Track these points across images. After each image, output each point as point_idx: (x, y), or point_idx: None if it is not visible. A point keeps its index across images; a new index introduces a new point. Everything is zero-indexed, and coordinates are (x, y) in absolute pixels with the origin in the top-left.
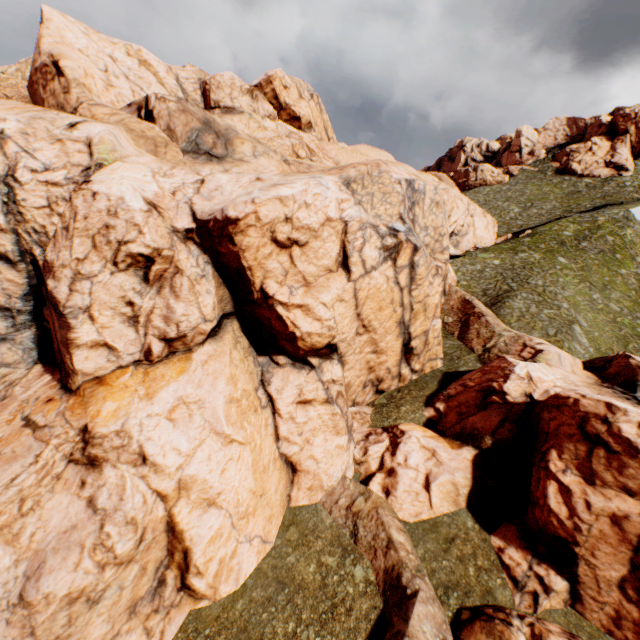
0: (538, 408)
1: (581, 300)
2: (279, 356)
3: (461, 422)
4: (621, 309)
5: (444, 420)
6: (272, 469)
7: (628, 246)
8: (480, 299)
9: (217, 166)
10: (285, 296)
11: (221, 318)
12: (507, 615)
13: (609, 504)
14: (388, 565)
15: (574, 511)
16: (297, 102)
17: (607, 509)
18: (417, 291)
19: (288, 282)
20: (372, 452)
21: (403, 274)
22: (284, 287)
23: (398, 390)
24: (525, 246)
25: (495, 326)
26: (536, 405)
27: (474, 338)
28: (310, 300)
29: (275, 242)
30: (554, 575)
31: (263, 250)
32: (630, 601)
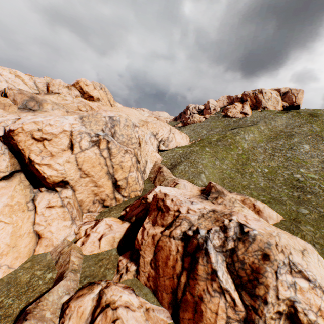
0: None
1: (209, 164)
2: (42, 188)
3: (131, 213)
4: (227, 167)
5: (127, 214)
6: (26, 236)
7: (236, 143)
8: (168, 166)
9: (31, 113)
10: (39, 160)
11: (13, 172)
12: (101, 281)
13: (153, 231)
14: (63, 270)
15: (143, 237)
16: (92, 90)
17: (152, 233)
18: (115, 159)
19: (42, 155)
20: (82, 228)
21: (105, 152)
22: (39, 157)
23: (116, 205)
24: (195, 145)
25: (166, 176)
26: None
27: (157, 182)
28: (52, 162)
29: (34, 139)
30: (133, 265)
31: (28, 142)
32: (153, 268)
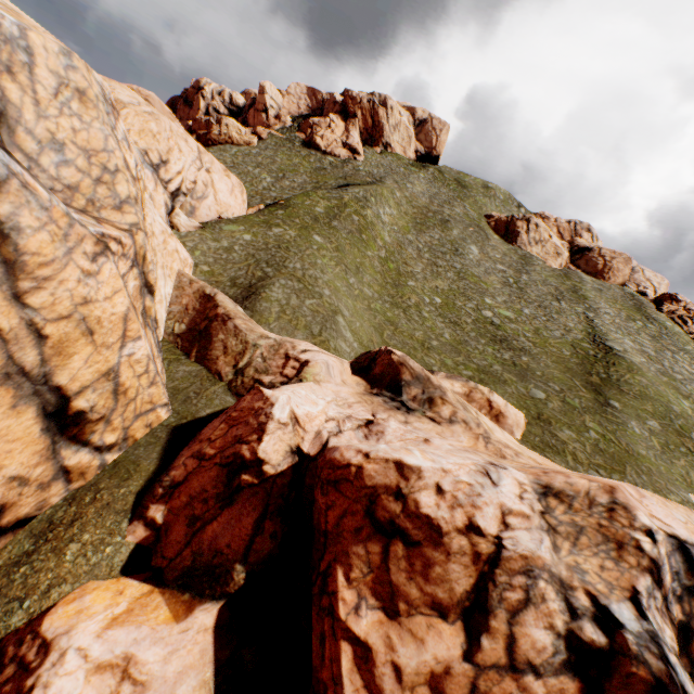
0: (311, 476)
1: (341, 286)
2: None
3: (195, 541)
4: (373, 293)
5: (166, 541)
6: None
7: (371, 227)
8: (229, 292)
9: None
10: None
11: None
12: None
13: (425, 656)
14: None
15: None
16: None
17: (424, 668)
18: (46, 294)
19: None
20: None
21: None
22: None
23: (71, 499)
24: (280, 220)
25: (249, 333)
26: (308, 471)
27: (221, 356)
28: None
29: None
30: None
31: None
32: None
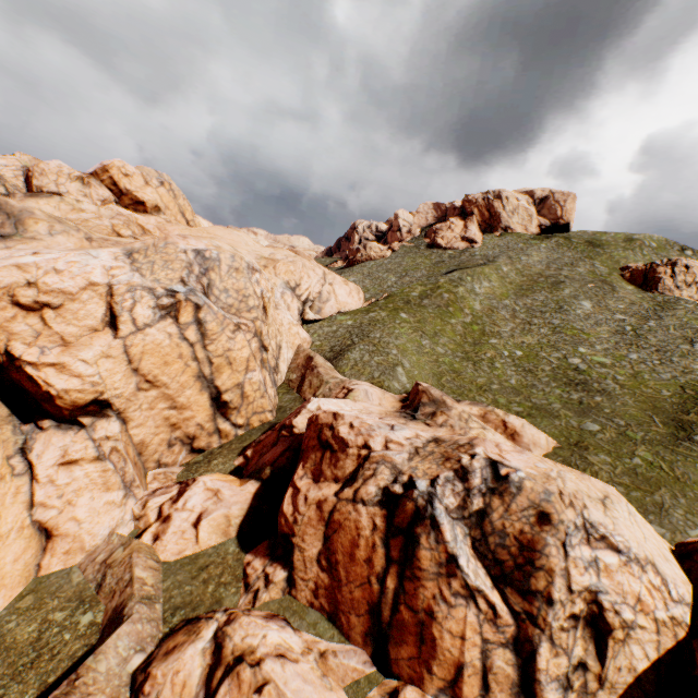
0: None
1: (411, 346)
2: (45, 420)
3: (258, 461)
4: (446, 351)
5: (250, 464)
6: (15, 537)
7: (459, 300)
8: (327, 355)
9: None
10: (34, 356)
11: None
12: (215, 612)
13: (319, 493)
14: (120, 602)
15: (297, 507)
16: (142, 188)
17: (317, 497)
18: (214, 346)
19: (41, 343)
20: (151, 503)
21: (191, 330)
22: (34, 348)
23: (221, 447)
24: (378, 307)
25: (325, 375)
26: None
27: (307, 389)
28: (68, 358)
29: (19, 305)
30: (280, 570)
31: (4, 313)
32: (324, 570)
